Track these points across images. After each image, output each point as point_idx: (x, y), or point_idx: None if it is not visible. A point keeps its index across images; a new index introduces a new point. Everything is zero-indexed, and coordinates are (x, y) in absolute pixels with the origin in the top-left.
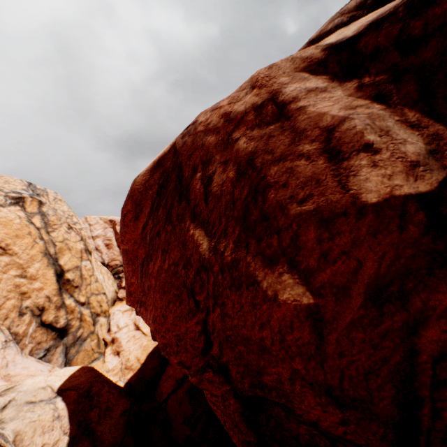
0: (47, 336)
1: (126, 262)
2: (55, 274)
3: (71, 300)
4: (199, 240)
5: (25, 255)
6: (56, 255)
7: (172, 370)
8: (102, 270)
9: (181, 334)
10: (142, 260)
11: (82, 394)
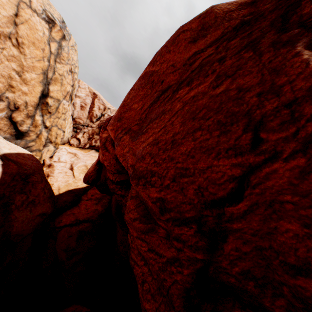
0: (8, 129)
1: (142, 85)
2: (41, 92)
3: (40, 118)
4: None
5: (30, 61)
6: (51, 80)
7: (78, 211)
8: (69, 119)
9: (192, 169)
10: (165, 87)
11: (20, 174)
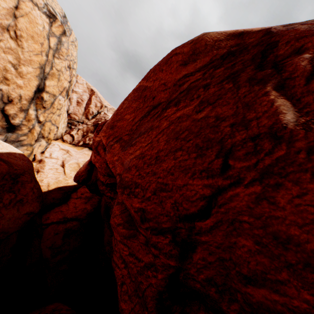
0: None
1: (135, 98)
2: (37, 86)
3: (34, 113)
4: (281, 108)
5: (28, 55)
6: (48, 75)
7: (66, 209)
8: (64, 114)
9: (171, 185)
10: (156, 103)
11: (10, 174)
